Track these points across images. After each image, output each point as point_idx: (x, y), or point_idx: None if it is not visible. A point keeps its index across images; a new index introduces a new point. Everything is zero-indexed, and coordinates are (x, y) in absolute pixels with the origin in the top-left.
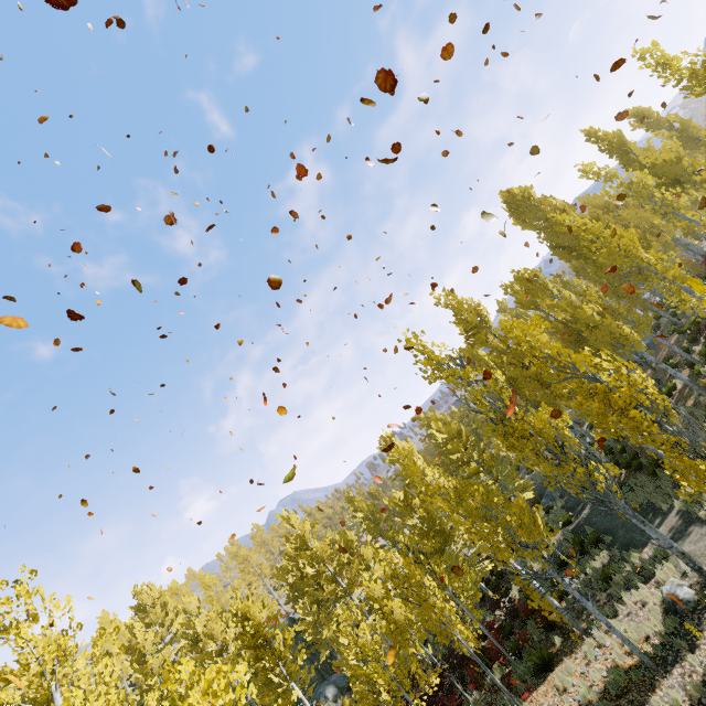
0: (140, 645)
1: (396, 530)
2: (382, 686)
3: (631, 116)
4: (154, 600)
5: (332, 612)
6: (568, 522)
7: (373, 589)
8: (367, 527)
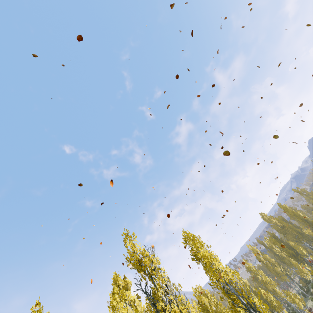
0: None
1: None
2: None
3: (292, 190)
4: None
5: None
6: (293, 309)
7: None
8: None
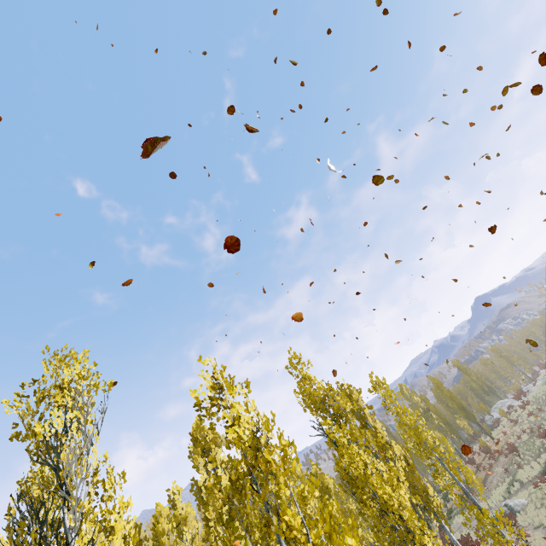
0: None
1: None
2: None
3: (452, 362)
4: None
5: None
6: None
7: None
8: None
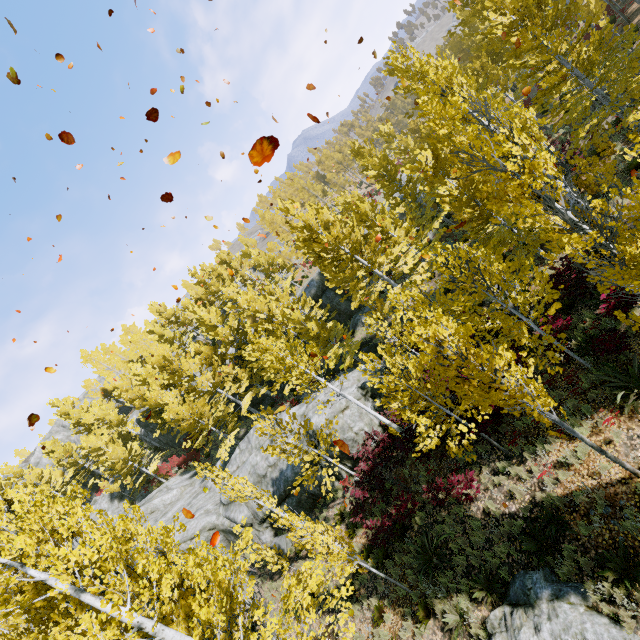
0: (207, 323)
1: (416, 180)
2: (419, 398)
3: None
4: (210, 274)
5: (356, 286)
6: None
7: (400, 302)
8: (382, 187)
